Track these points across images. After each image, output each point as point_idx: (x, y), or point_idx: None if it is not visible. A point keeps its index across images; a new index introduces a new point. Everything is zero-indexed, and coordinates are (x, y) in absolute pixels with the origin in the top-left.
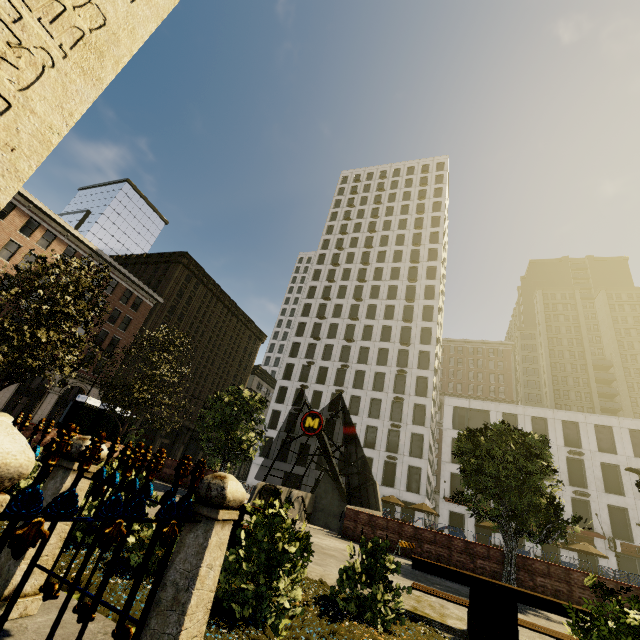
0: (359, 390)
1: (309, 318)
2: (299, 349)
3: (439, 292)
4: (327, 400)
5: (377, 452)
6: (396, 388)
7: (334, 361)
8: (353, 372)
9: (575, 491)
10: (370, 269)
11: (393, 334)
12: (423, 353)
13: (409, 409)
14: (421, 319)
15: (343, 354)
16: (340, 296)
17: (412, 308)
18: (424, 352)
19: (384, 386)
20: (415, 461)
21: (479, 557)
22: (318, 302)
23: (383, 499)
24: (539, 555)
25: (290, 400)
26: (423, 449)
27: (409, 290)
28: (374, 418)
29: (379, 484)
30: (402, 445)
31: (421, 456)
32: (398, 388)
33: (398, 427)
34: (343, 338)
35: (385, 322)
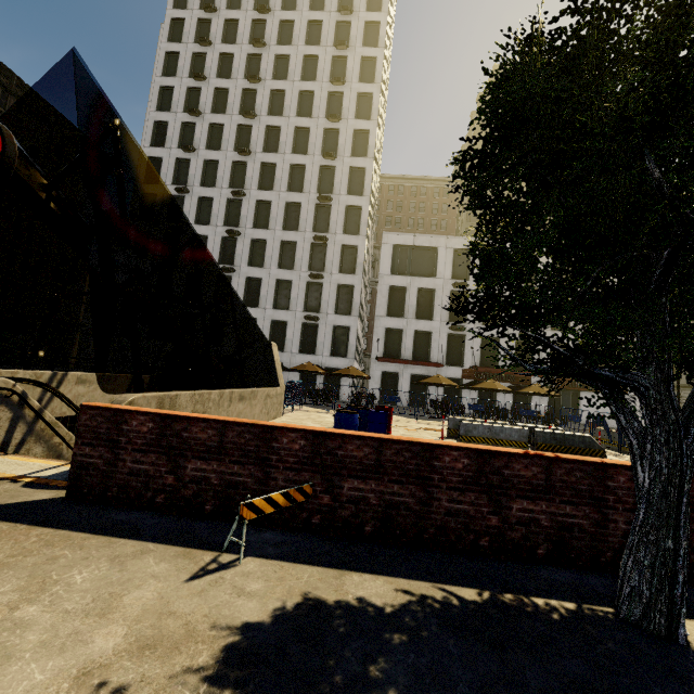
0: (263, 231)
1: (172, 114)
2: (161, 169)
3: (382, 74)
4: (216, 248)
5: (292, 313)
6: (317, 225)
7: (221, 187)
8: (253, 204)
9: (522, 333)
10: (272, 22)
11: (312, 141)
12: (356, 171)
13: (335, 253)
14: (354, 116)
15: (235, 176)
16: (223, 74)
17: (341, 98)
18: (357, 169)
19: (300, 223)
20: (342, 320)
21: (519, 493)
22: (185, 84)
23: (296, 369)
24: (475, 402)
25: (157, 252)
26: (353, 304)
27: (336, 65)
28: (287, 269)
29: (296, 352)
30: (325, 301)
31: (350, 313)
32: (320, 225)
33: (320, 278)
34: (233, 149)
35: (299, 121)
